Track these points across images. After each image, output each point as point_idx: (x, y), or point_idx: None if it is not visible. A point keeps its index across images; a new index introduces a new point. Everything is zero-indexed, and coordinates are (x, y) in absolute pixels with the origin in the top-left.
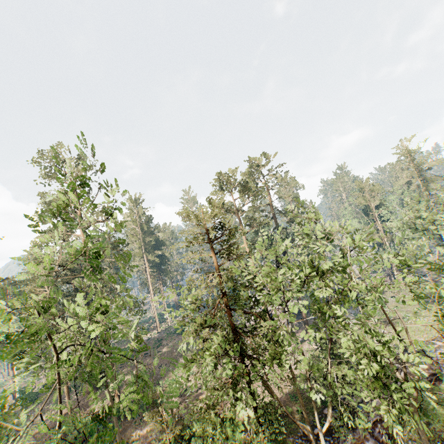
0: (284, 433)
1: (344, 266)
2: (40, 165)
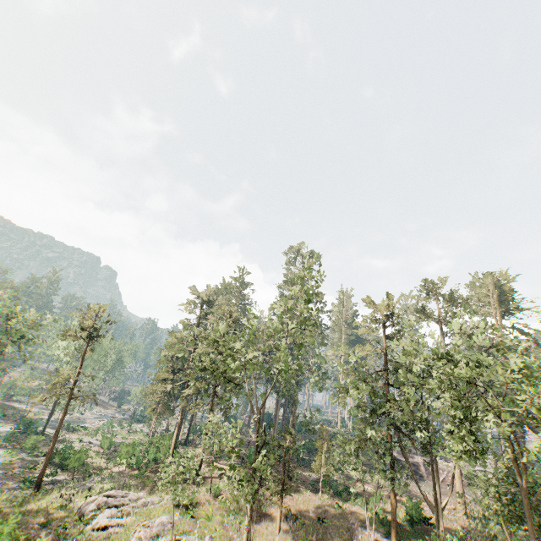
0: (425, 537)
1: (479, 362)
2: (287, 255)
